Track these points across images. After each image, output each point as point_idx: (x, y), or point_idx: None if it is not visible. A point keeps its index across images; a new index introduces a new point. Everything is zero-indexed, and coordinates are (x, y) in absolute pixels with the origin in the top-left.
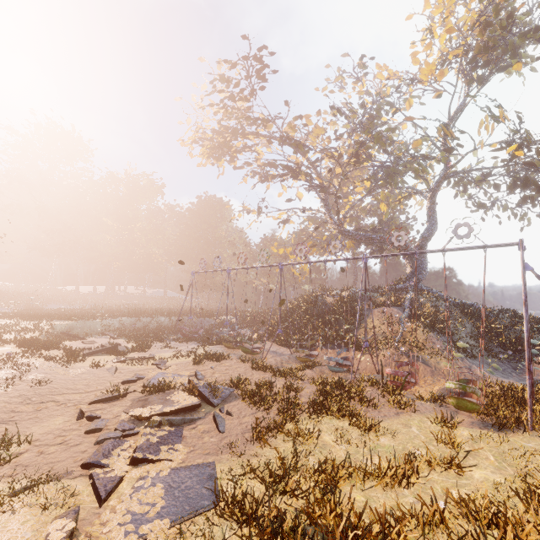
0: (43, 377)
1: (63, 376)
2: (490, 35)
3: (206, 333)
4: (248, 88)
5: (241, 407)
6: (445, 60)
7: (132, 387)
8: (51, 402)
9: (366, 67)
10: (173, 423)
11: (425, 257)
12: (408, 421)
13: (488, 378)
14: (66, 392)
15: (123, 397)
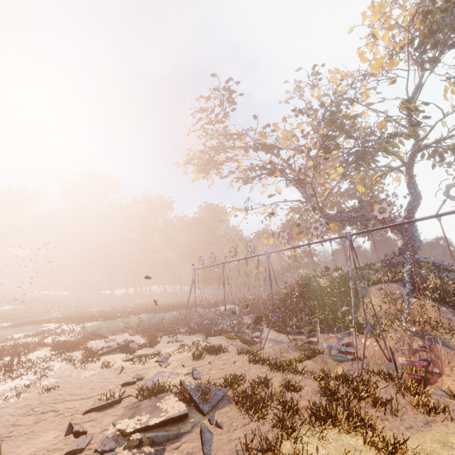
0: (55, 382)
1: (74, 379)
2: (432, 20)
3: (210, 324)
4: (222, 112)
5: (233, 415)
6: (392, 54)
7: (130, 390)
8: (51, 412)
9: (319, 73)
10: (155, 440)
11: (415, 228)
12: (446, 436)
13: None
14: (68, 399)
15: (118, 404)
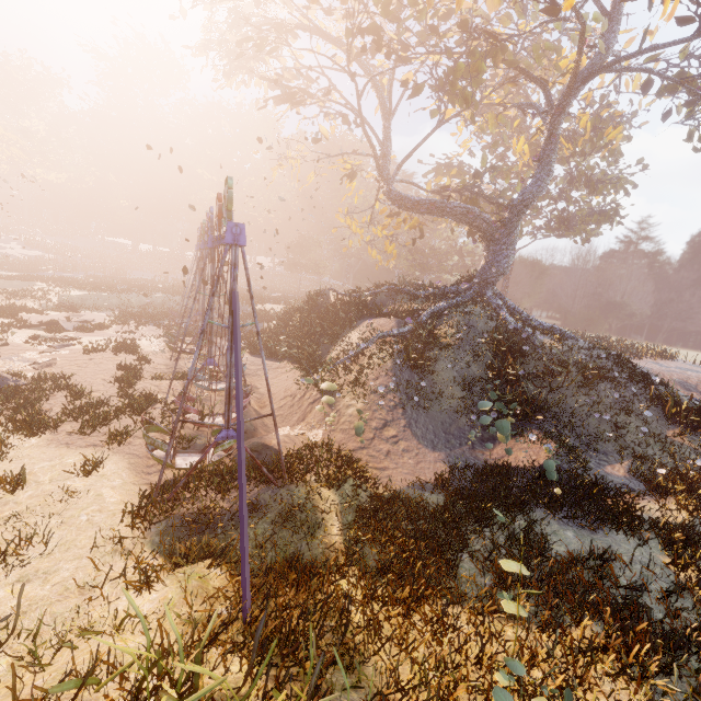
0: None
1: None
2: None
3: None
4: None
5: None
6: None
7: None
8: None
9: None
10: None
11: (510, 243)
12: (72, 455)
13: (334, 439)
14: None
15: None
